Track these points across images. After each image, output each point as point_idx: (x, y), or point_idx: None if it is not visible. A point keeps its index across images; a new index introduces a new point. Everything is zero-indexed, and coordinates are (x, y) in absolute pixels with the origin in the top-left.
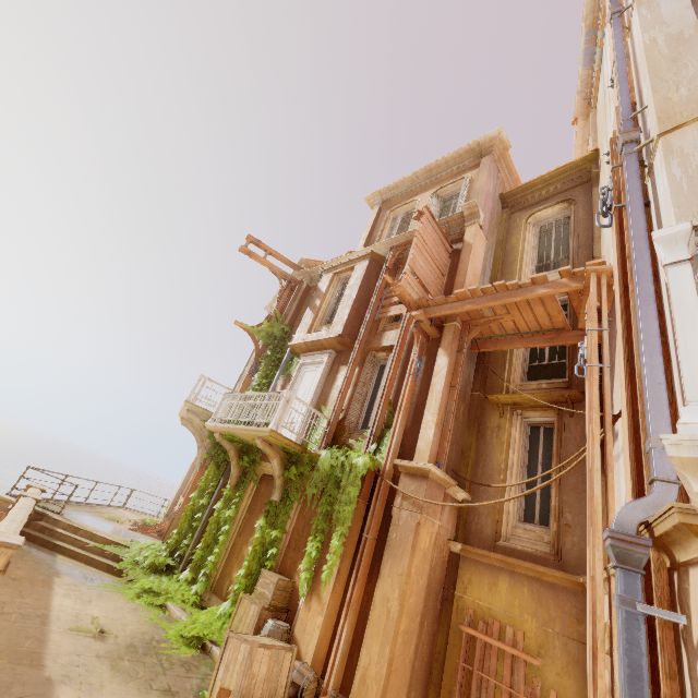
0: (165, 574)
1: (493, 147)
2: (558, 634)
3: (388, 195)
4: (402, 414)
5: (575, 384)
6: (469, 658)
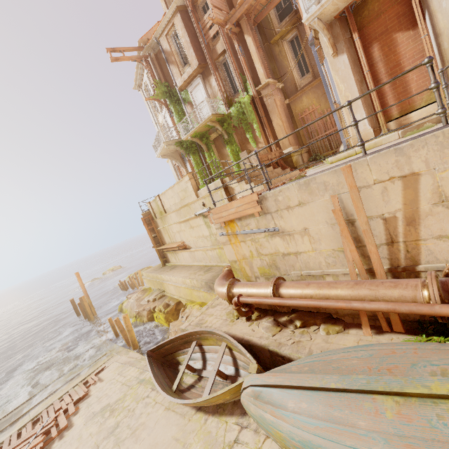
0: None
1: None
2: (321, 96)
3: None
4: (248, 73)
5: (297, 10)
6: (304, 123)
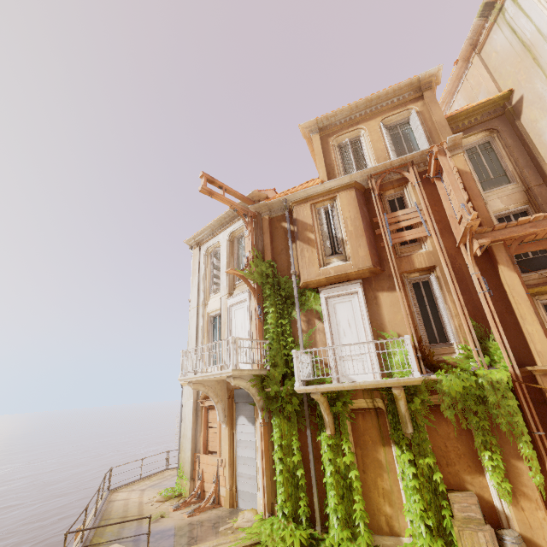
0: (316, 545)
1: (431, 83)
2: None
3: (325, 123)
4: (500, 327)
5: None
6: None
